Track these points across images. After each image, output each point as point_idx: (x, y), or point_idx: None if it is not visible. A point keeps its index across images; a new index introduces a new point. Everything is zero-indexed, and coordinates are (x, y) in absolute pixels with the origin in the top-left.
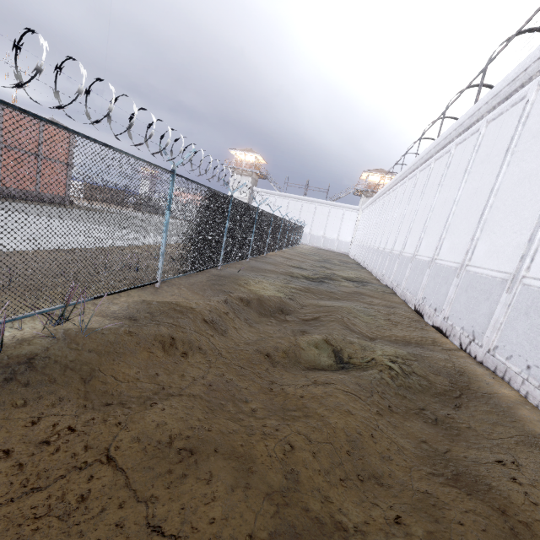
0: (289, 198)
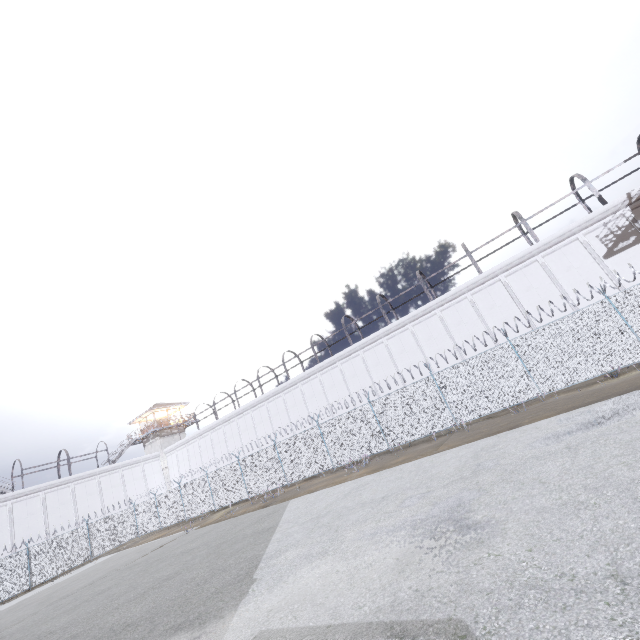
0: (43, 491)
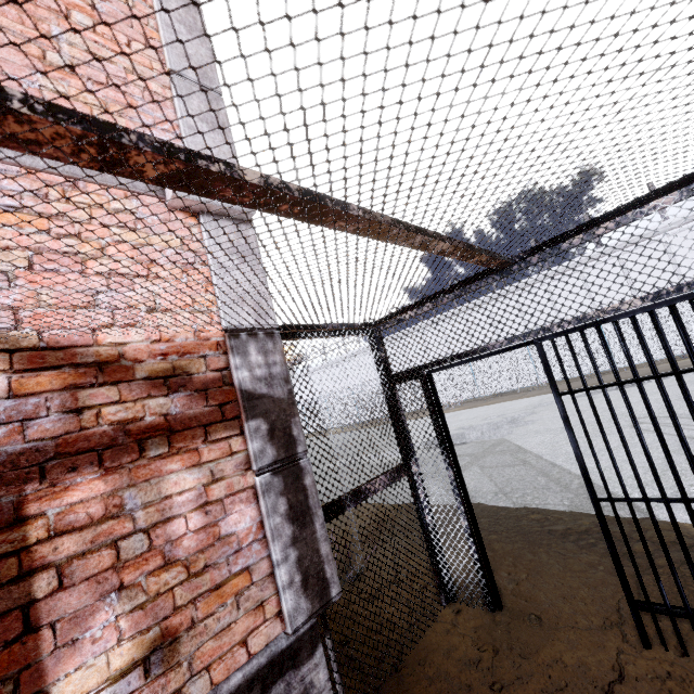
0: None
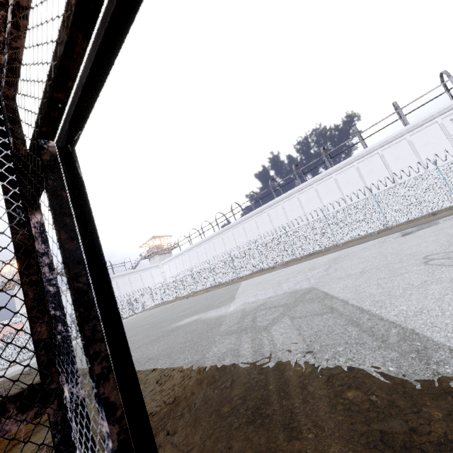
0: None
